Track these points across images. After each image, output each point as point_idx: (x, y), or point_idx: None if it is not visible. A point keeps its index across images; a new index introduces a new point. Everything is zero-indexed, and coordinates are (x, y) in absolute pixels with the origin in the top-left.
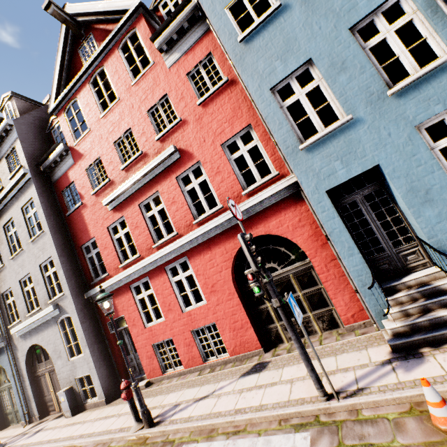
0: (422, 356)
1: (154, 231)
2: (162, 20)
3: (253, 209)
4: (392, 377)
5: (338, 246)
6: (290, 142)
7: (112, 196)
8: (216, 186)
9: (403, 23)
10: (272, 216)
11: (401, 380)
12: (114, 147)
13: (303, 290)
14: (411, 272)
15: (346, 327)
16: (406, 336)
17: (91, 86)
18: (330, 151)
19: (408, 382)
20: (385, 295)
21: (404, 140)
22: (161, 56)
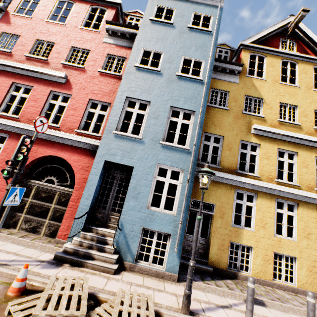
0: (60, 266)
1: (6, 104)
2: (125, 22)
3: (72, 142)
4: (30, 267)
5: (86, 190)
6: (112, 125)
7: (0, 61)
8: (67, 115)
9: (186, 123)
10: (78, 154)
11: (32, 269)
12: (34, 41)
13: (57, 205)
14: (107, 227)
15: (57, 239)
16: (68, 254)
17: (58, 2)
18: (123, 144)
19: (32, 271)
20: (82, 229)
21: (150, 165)
22: (105, 34)
